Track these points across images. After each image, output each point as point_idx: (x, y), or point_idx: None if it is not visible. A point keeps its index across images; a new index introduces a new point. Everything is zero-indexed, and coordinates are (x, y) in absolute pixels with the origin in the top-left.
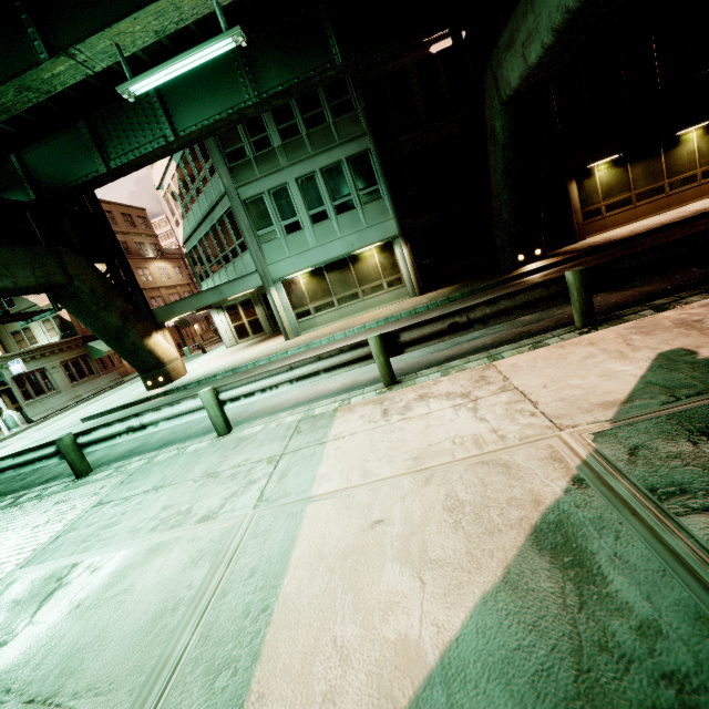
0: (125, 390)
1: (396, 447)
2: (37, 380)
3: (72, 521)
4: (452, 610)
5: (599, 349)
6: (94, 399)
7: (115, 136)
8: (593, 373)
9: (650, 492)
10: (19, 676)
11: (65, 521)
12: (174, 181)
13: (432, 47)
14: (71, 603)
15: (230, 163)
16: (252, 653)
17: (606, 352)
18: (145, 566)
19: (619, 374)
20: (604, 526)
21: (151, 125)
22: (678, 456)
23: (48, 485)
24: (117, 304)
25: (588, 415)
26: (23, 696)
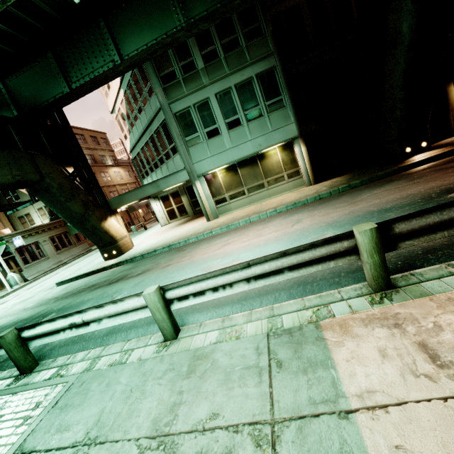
0: (91, 257)
1: None
2: (32, 250)
3: None
4: None
5: None
6: (70, 263)
7: (75, 63)
8: None
9: None
10: None
11: None
12: (122, 105)
13: None
14: None
15: (164, 84)
16: None
17: None
18: None
19: None
20: None
21: (102, 52)
22: None
23: None
24: (80, 196)
25: None
26: None
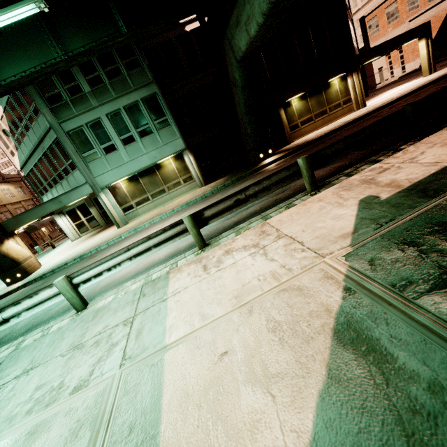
0: None
1: (220, 291)
2: None
3: None
4: (302, 414)
5: (326, 203)
6: None
7: None
8: (328, 218)
9: (393, 287)
10: None
11: None
12: (3, 121)
13: (186, 27)
14: None
15: (51, 105)
16: None
17: (330, 204)
18: None
19: (343, 216)
20: (376, 318)
21: None
22: (398, 261)
23: None
24: None
25: (336, 245)
26: None
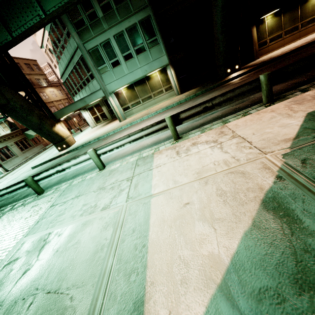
0: (48, 152)
1: (187, 168)
2: (5, 152)
3: (42, 214)
4: (231, 240)
5: (277, 113)
6: (34, 158)
7: (11, 17)
8: (276, 126)
9: None
10: (40, 282)
11: (39, 214)
12: (49, 42)
13: None
14: (53, 250)
15: (77, 29)
16: (143, 265)
17: (281, 115)
18: (82, 231)
19: (289, 125)
20: (296, 197)
21: (29, 8)
22: None
23: (25, 199)
24: (35, 111)
25: (278, 146)
26: (44, 290)
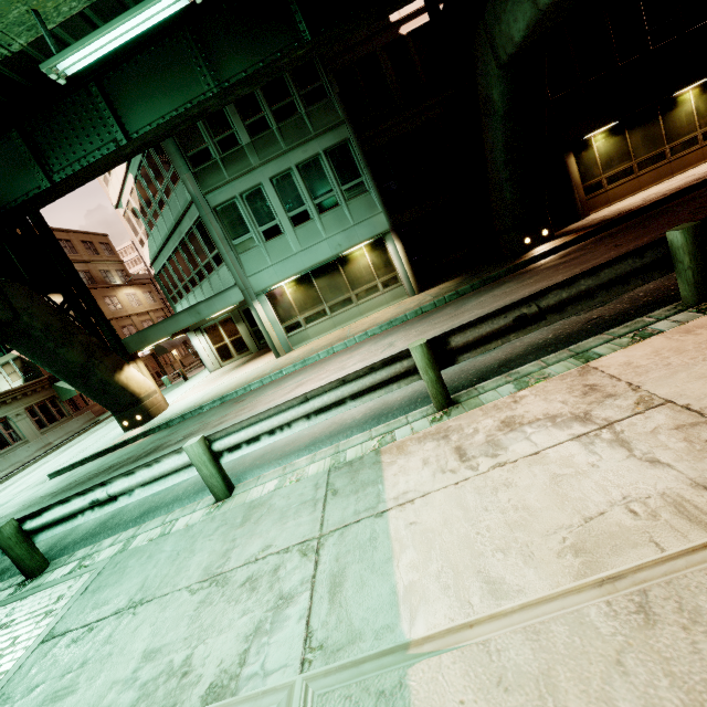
0: (101, 432)
1: (519, 522)
2: None
3: (6, 676)
4: None
5: None
6: (66, 445)
7: (57, 145)
8: None
9: None
10: None
11: None
12: (133, 196)
13: (402, 28)
14: None
15: (195, 167)
16: None
17: None
18: None
19: None
20: None
21: (97, 129)
22: None
23: None
24: (79, 337)
25: None
26: None
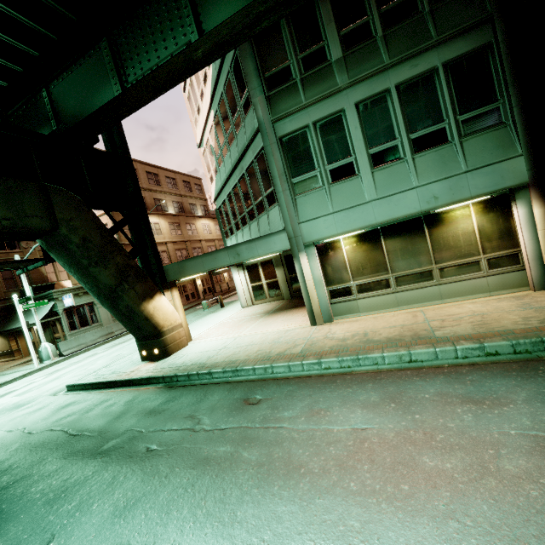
0: None
1: None
2: (84, 312)
3: None
4: None
5: None
6: (120, 339)
7: (135, 53)
8: None
9: None
10: None
11: None
12: (211, 133)
13: None
14: None
15: (270, 90)
16: None
17: None
18: None
19: None
20: None
21: (174, 31)
22: None
23: None
24: (117, 258)
25: None
26: None
